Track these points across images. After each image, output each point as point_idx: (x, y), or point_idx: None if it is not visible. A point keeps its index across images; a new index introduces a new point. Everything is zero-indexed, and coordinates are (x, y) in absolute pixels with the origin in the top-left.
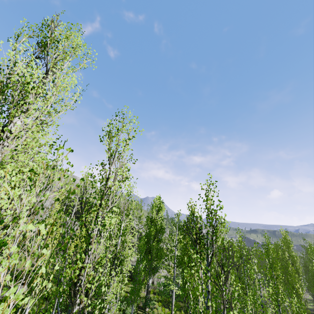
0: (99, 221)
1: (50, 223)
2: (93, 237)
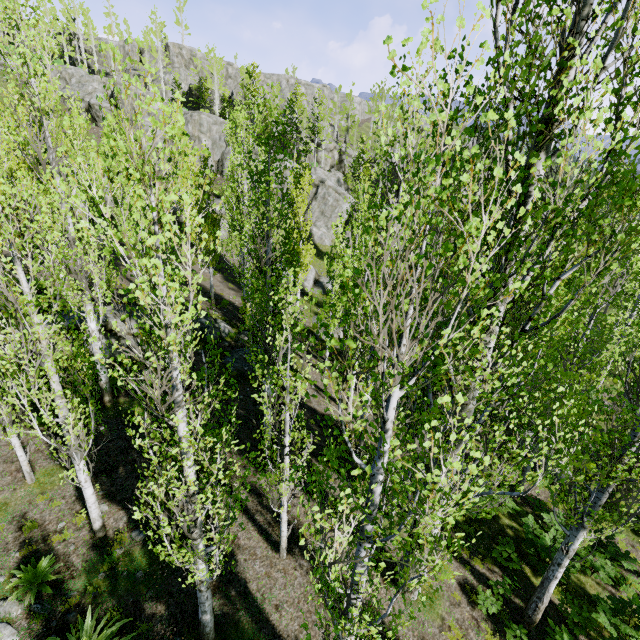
0: None
1: None
2: None
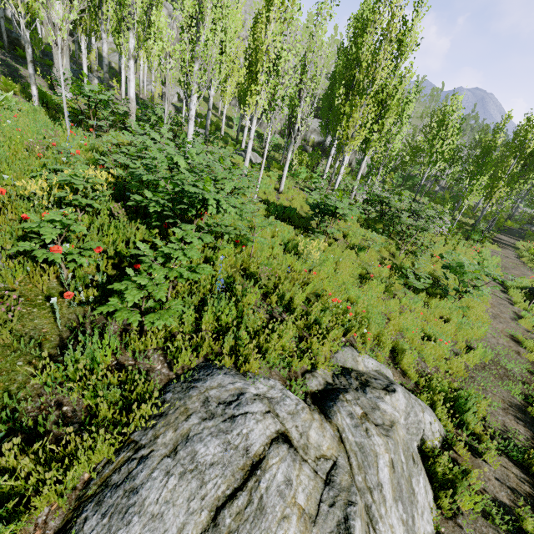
0: None
1: None
2: None
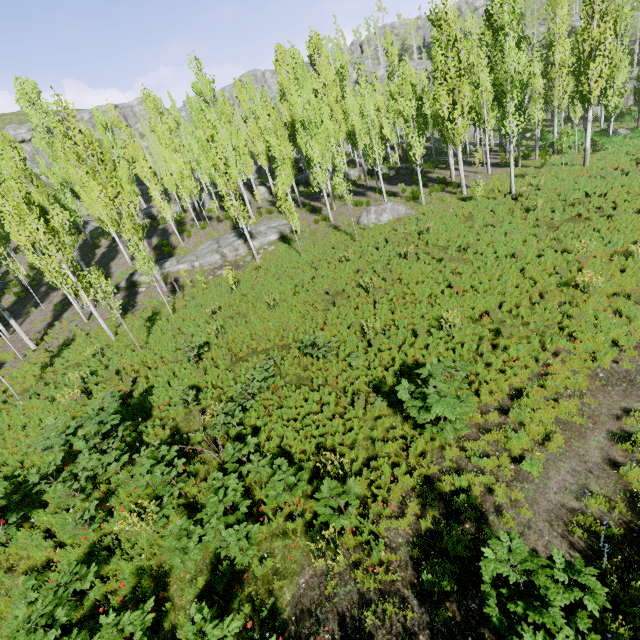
0: (555, 52)
1: (539, 58)
2: (555, 59)
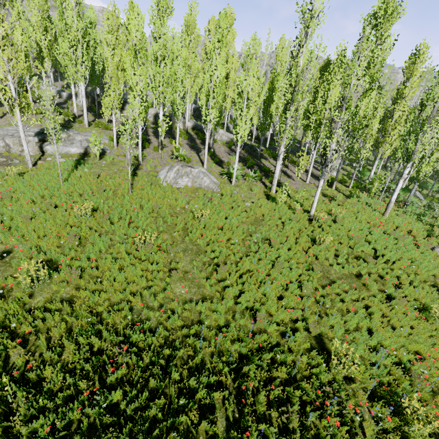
0: (396, 108)
1: (383, 105)
2: (394, 114)
